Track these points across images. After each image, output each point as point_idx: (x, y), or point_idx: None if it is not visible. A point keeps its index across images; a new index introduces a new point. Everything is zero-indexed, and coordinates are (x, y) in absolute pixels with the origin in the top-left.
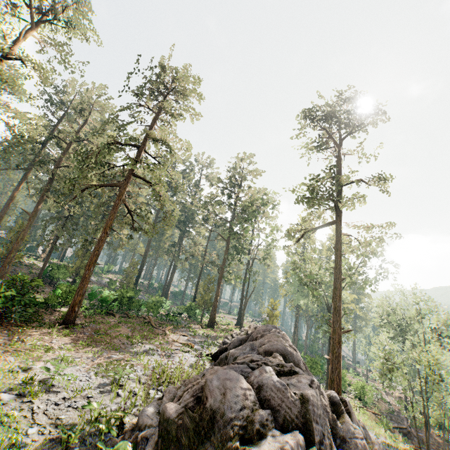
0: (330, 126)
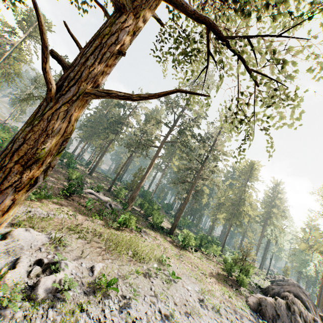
0: None
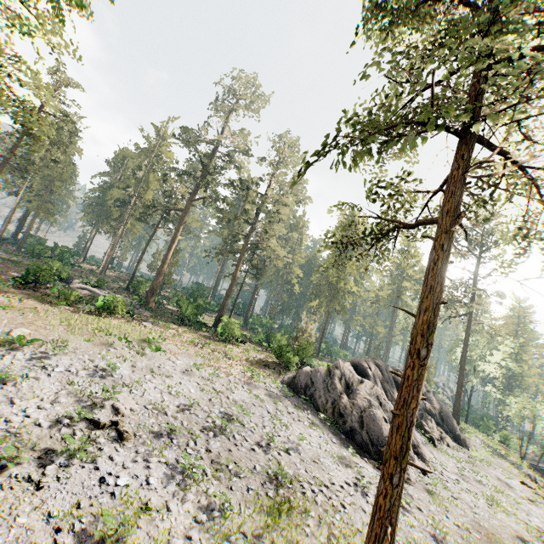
0: (469, 245)
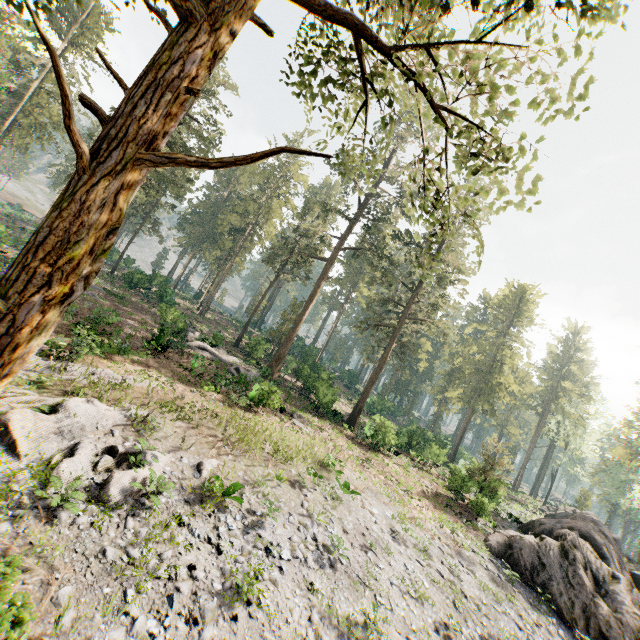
0: None
